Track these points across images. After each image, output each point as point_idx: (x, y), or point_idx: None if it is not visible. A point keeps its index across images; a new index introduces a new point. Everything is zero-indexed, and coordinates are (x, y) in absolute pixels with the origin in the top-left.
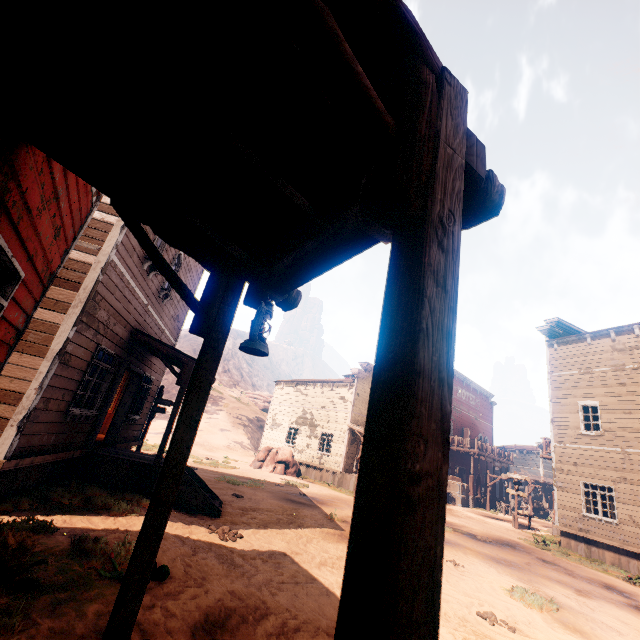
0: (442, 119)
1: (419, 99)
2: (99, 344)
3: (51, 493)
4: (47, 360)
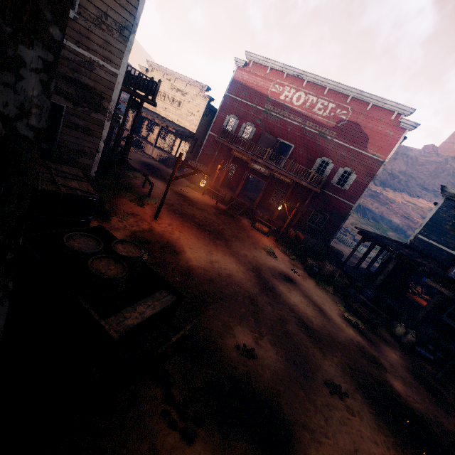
0: None
1: None
2: None
3: None
4: None
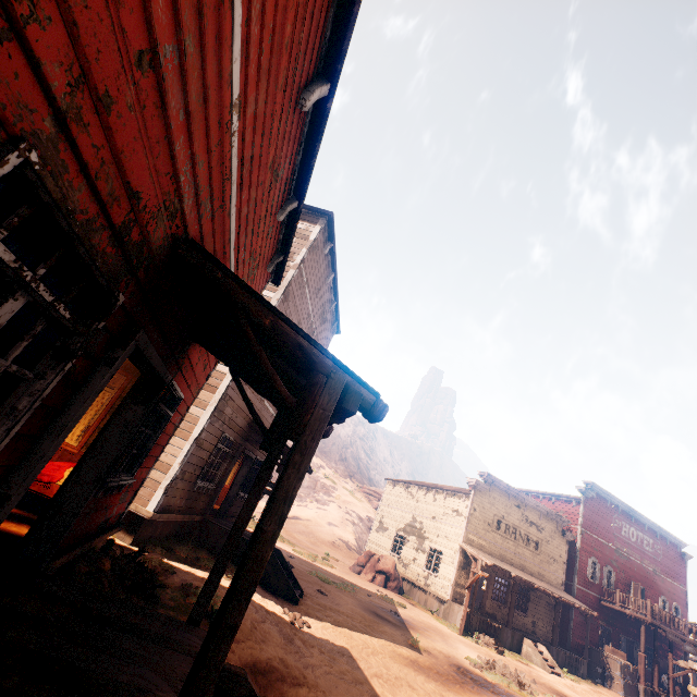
0: (321, 397)
1: (311, 392)
2: (224, 432)
3: (176, 546)
4: (189, 443)
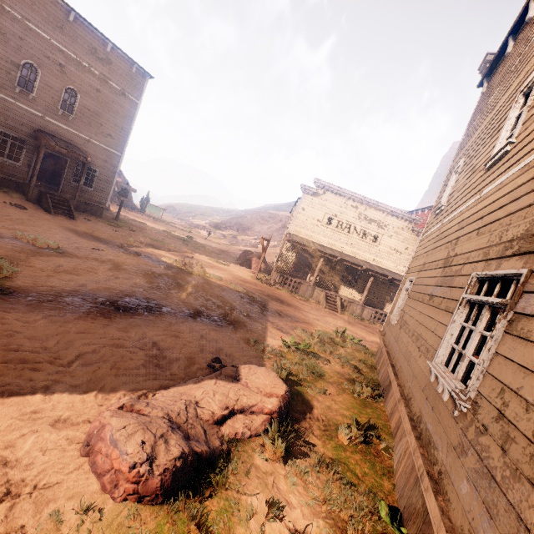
0: None
1: None
2: None
3: None
4: None
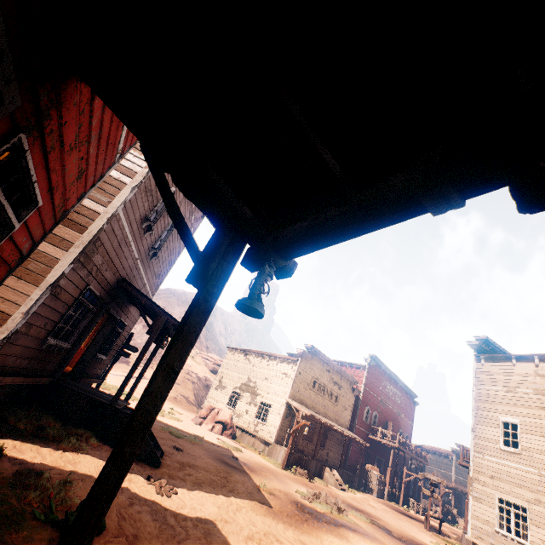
0: None
1: None
2: (89, 284)
3: (10, 415)
4: (40, 289)
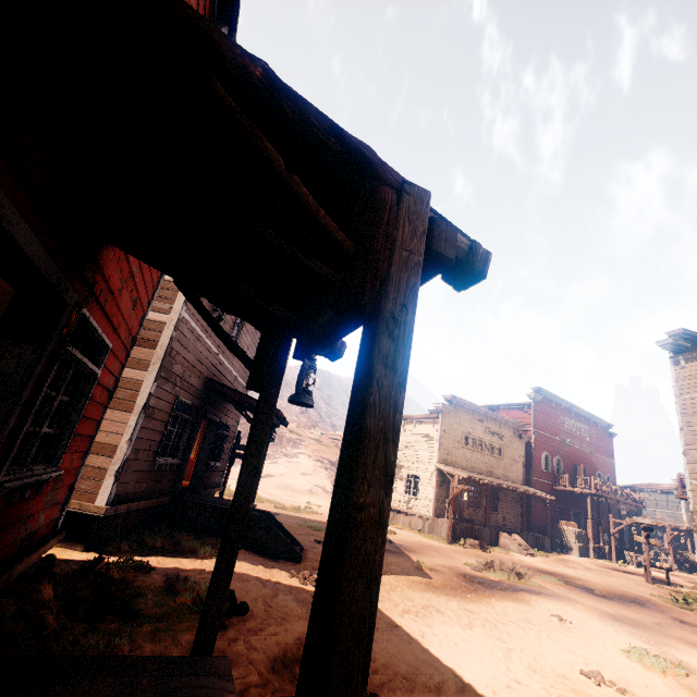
0: (399, 228)
1: (377, 218)
2: (177, 396)
3: (146, 537)
4: (134, 414)
